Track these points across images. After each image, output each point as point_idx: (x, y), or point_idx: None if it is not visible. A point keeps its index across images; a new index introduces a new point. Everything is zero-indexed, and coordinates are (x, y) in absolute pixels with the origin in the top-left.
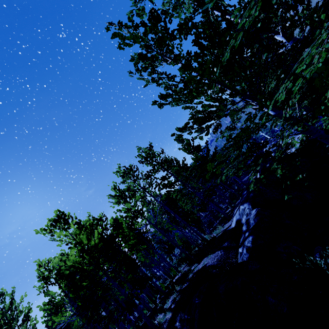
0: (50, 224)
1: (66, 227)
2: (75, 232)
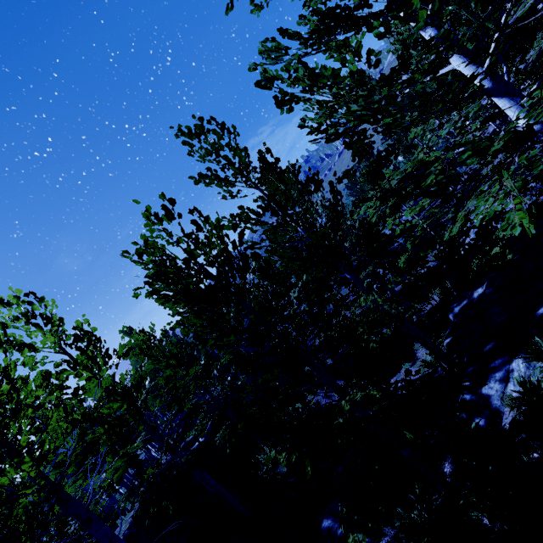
0: None
1: None
2: None
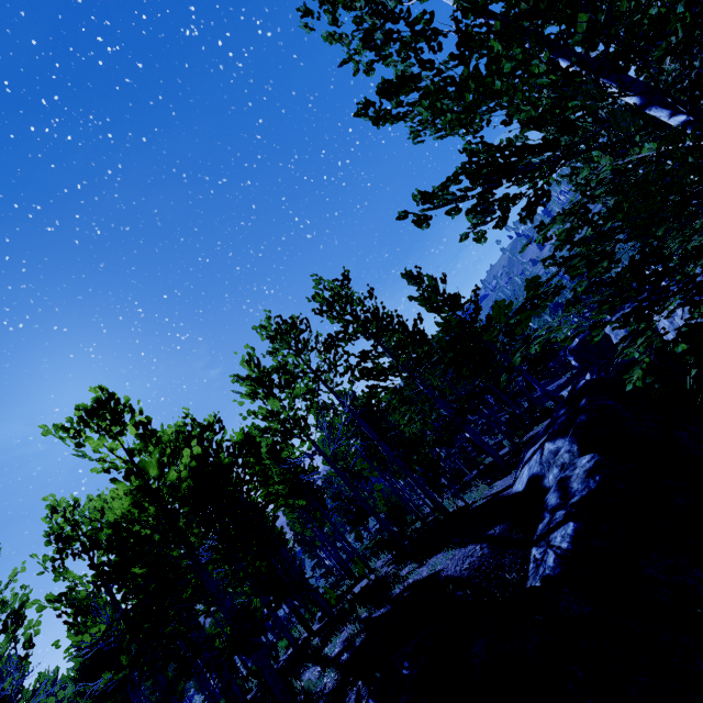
0: (78, 417)
1: (116, 432)
2: (138, 445)
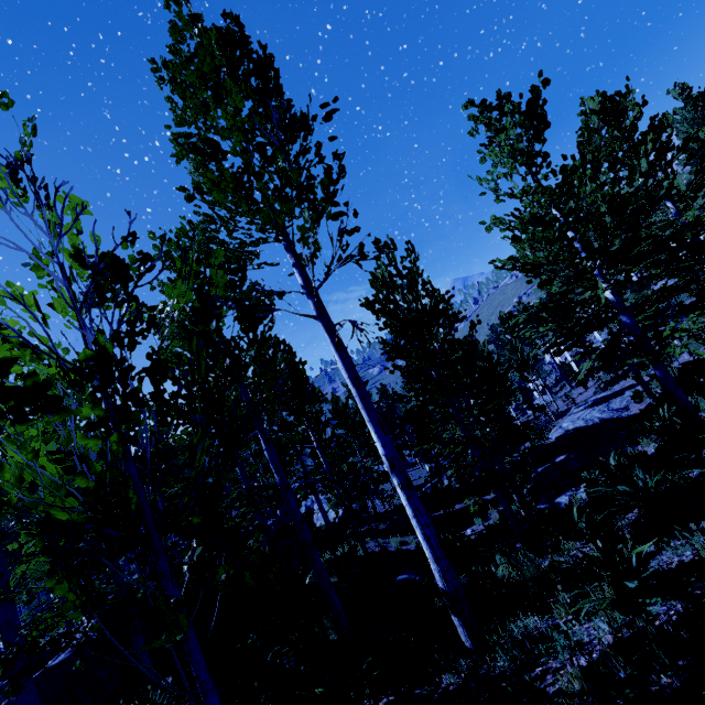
0: None
1: None
2: None
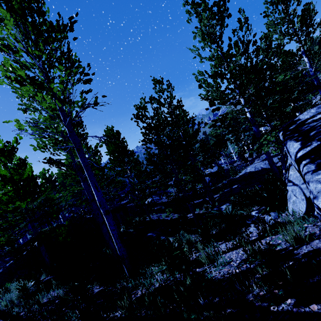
0: None
1: None
2: None
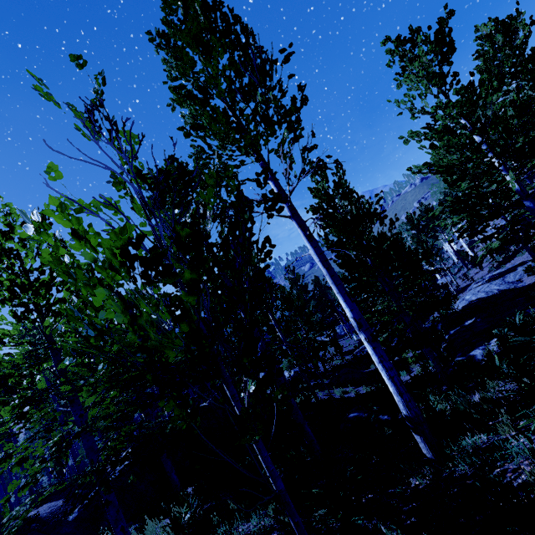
0: None
1: None
2: None
